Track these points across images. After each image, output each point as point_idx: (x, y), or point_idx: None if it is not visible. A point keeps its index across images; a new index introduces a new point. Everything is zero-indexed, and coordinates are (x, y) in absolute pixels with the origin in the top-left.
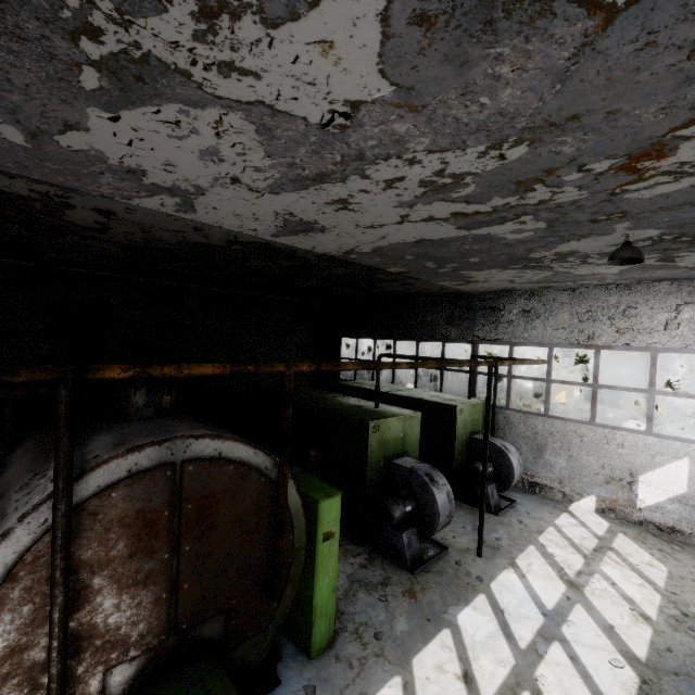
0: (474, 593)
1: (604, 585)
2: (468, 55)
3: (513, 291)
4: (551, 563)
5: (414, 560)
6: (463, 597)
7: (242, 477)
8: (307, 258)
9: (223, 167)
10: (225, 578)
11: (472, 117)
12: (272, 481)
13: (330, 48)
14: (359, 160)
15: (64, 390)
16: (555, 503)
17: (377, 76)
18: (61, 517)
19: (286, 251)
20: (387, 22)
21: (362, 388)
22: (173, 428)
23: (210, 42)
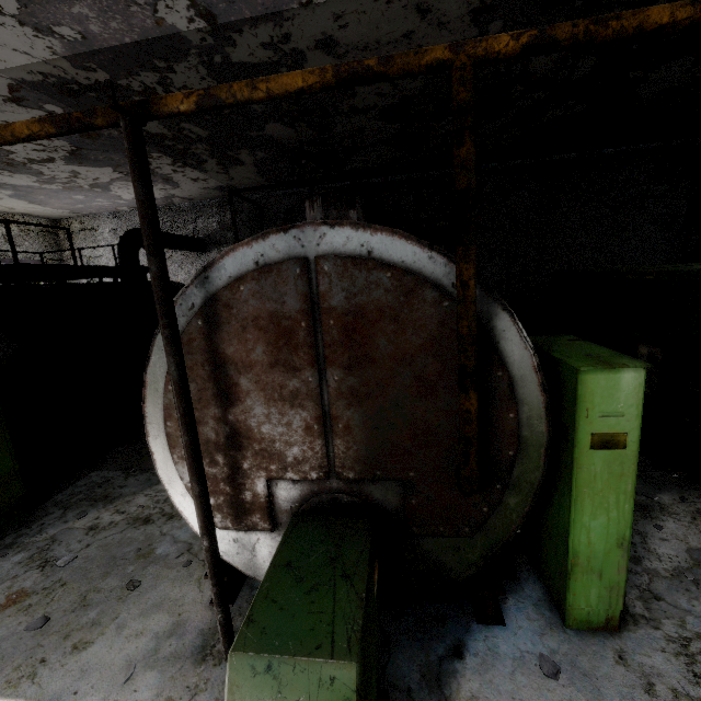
0: None
1: None
2: None
3: None
4: None
5: None
6: None
7: (407, 293)
8: None
9: None
10: (394, 436)
11: None
12: None
13: None
14: None
15: (123, 122)
16: None
17: None
18: (153, 279)
19: None
20: None
21: None
22: None
23: None
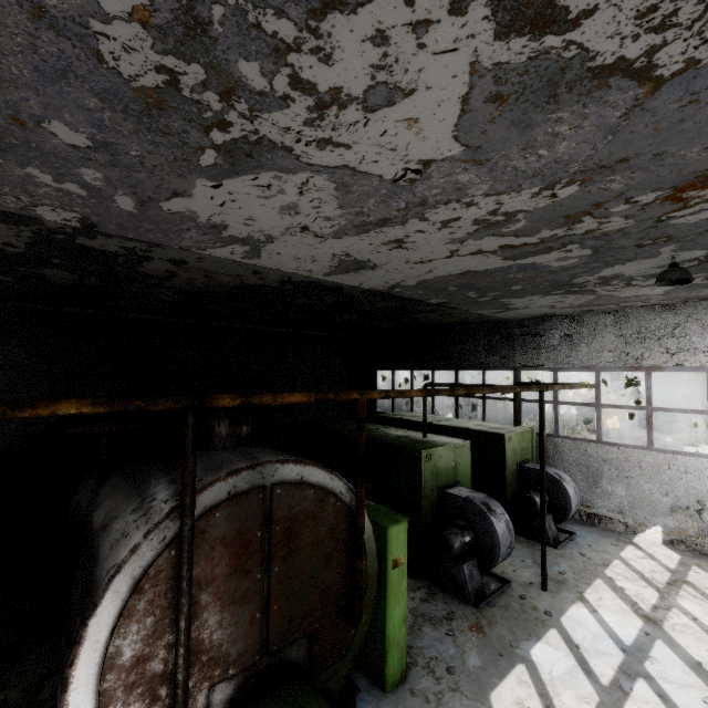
0: (544, 628)
1: (684, 620)
2: (532, 120)
3: (552, 316)
4: (622, 597)
5: (476, 594)
6: (533, 632)
7: (321, 501)
8: (352, 294)
9: (297, 219)
10: (308, 601)
11: (530, 166)
12: (346, 505)
13: (415, 123)
14: (421, 205)
15: (191, 417)
16: (617, 535)
17: (450, 140)
18: (187, 531)
19: (333, 288)
20: (466, 102)
21: (403, 419)
22: (258, 454)
23: (316, 126)
